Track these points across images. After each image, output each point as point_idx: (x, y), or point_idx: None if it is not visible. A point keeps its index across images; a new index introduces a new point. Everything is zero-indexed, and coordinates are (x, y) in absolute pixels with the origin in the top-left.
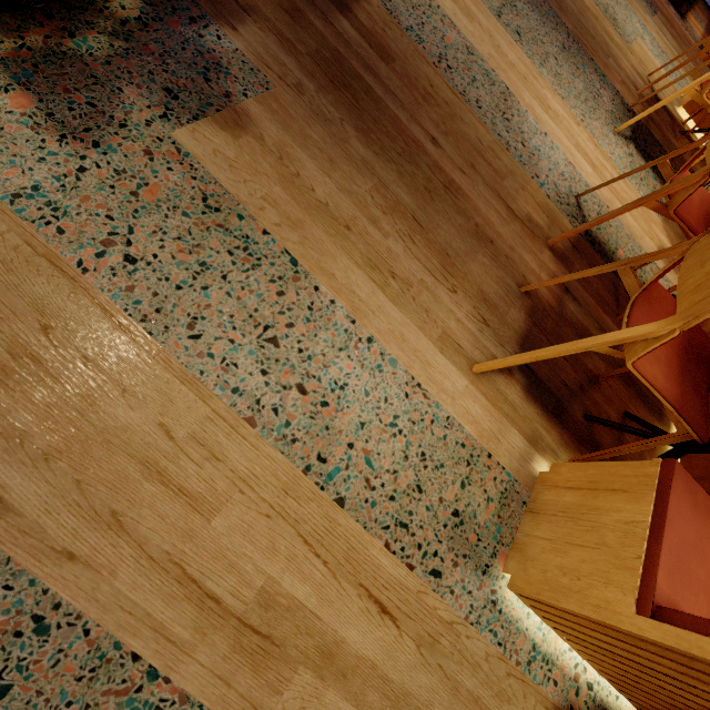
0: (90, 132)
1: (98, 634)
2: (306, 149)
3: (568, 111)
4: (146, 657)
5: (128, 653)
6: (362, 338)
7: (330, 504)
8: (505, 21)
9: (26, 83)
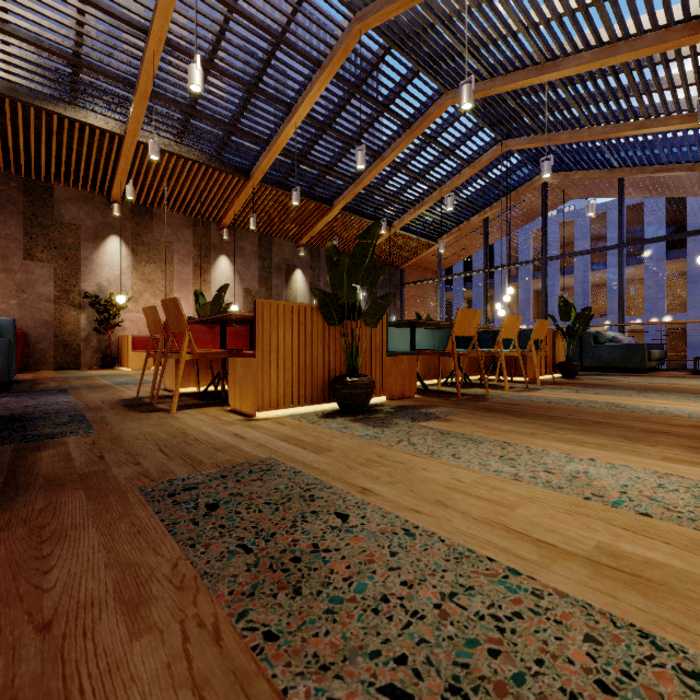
0: (384, 426)
1: (451, 543)
2: (487, 422)
3: (675, 401)
4: (501, 561)
5: (482, 556)
6: (582, 459)
7: (631, 514)
8: (583, 393)
9: (359, 422)
